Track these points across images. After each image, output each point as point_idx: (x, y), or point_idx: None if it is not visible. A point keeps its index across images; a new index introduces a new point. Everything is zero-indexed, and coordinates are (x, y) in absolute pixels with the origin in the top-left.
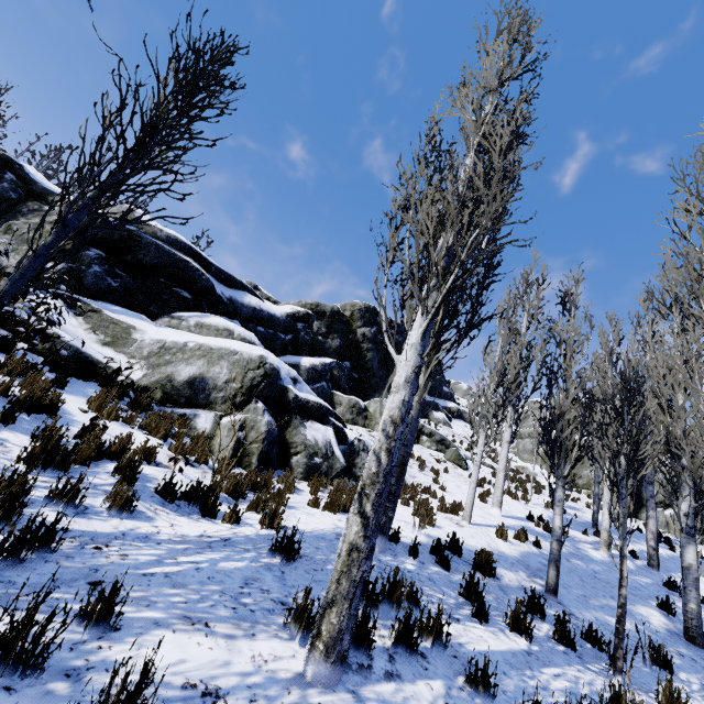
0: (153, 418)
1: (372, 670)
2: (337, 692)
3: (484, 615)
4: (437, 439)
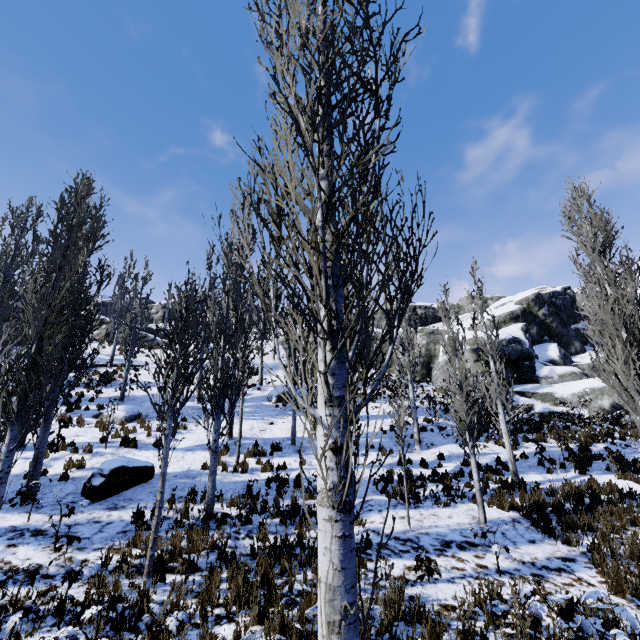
0: None
1: None
2: None
3: None
4: None
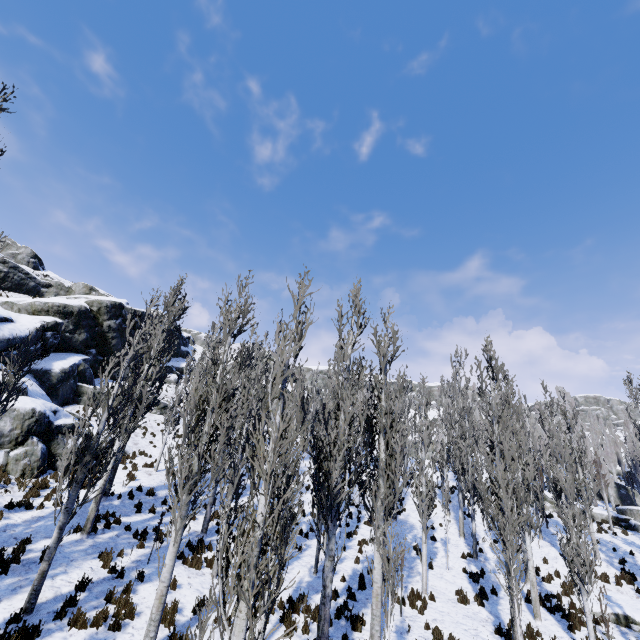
0: None
1: (98, 534)
2: (88, 539)
3: (140, 511)
4: (162, 407)
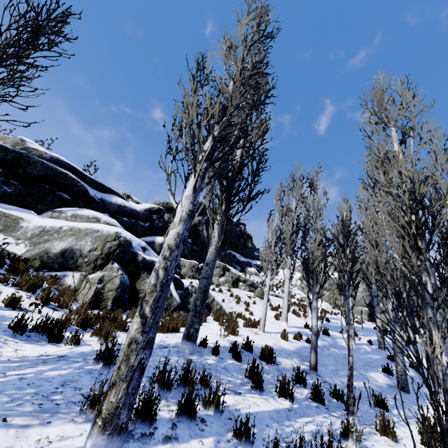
0: (24, 278)
1: (153, 436)
2: None
3: (260, 388)
4: (249, 284)
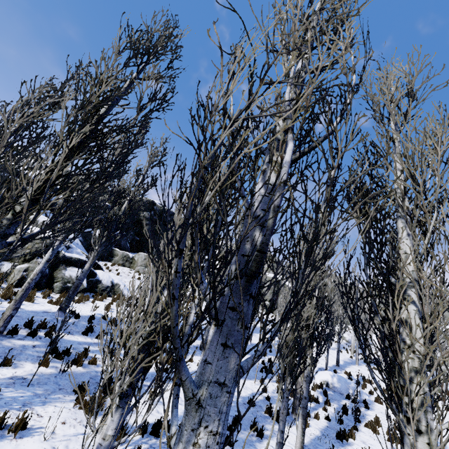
0: None
1: (14, 338)
2: None
3: (87, 334)
4: None
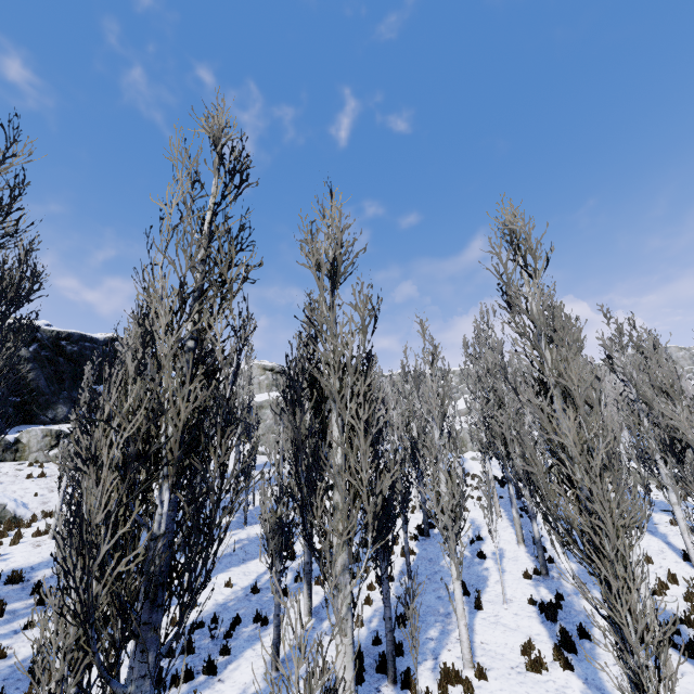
0: None
1: None
2: None
3: None
4: None
